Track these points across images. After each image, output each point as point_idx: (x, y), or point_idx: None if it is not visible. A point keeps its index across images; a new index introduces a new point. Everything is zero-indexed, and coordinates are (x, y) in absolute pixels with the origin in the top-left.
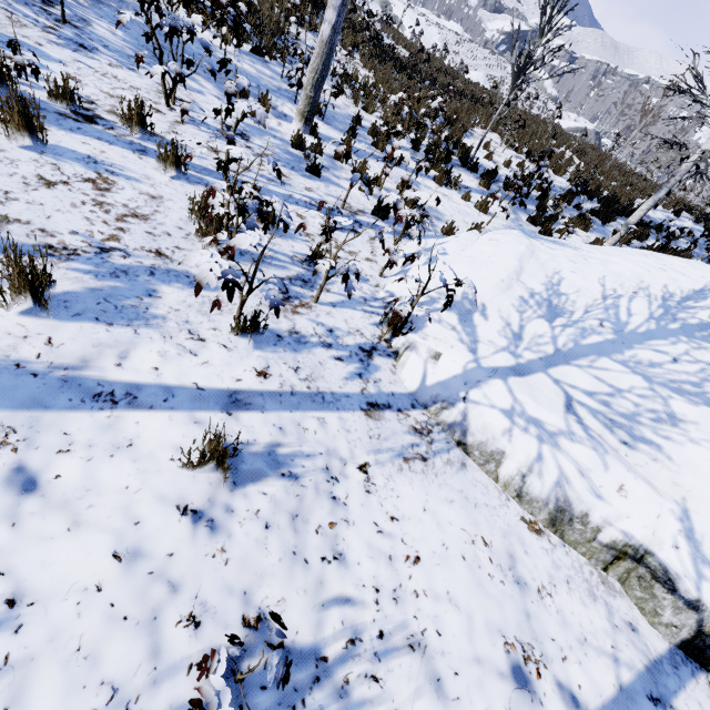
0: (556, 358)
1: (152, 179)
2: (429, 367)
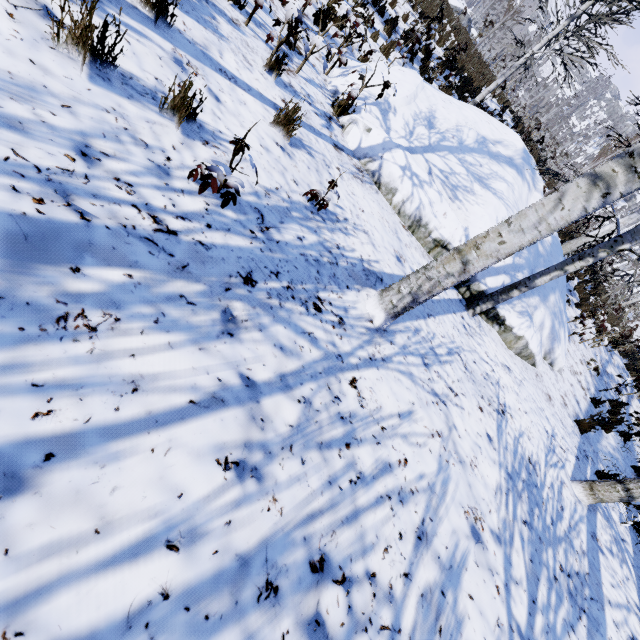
0: (429, 149)
1: None
2: (364, 136)
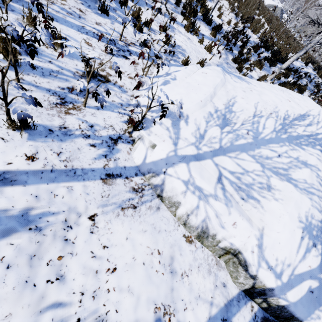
0: (219, 151)
1: None
2: (149, 152)
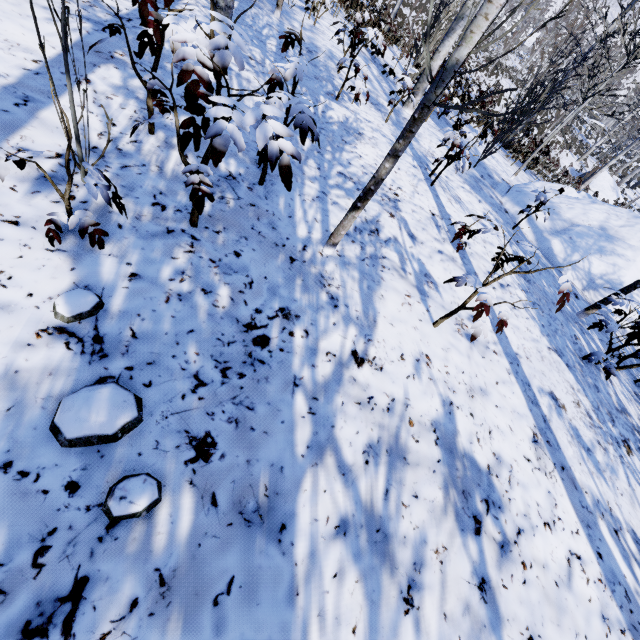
0: None
1: None
2: None
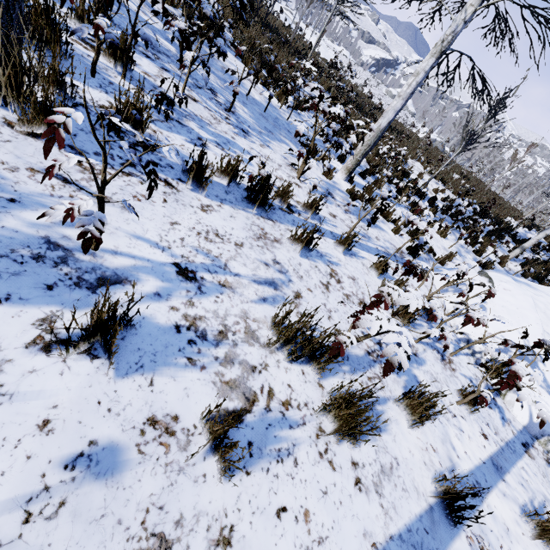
0: None
1: (340, 260)
2: (533, 408)
